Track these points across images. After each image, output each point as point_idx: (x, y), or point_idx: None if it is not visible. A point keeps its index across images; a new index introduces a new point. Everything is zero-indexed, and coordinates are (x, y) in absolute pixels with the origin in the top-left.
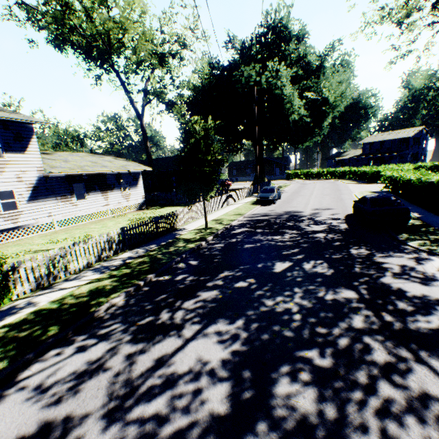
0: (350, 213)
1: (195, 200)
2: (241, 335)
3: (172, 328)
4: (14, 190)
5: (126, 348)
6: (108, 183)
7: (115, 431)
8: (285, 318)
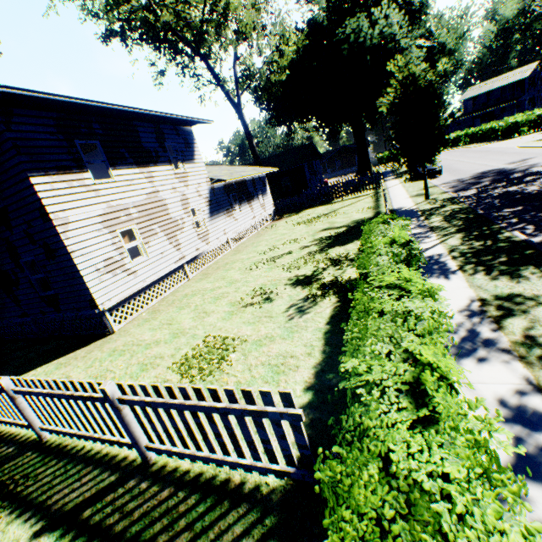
0: None
1: (333, 196)
2: None
3: None
4: (198, 206)
5: None
6: (249, 192)
7: None
8: None
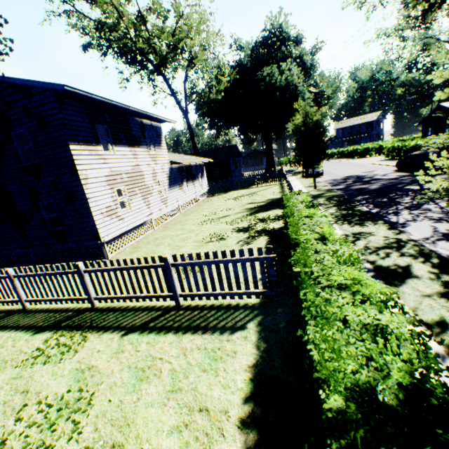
0: (394, 170)
1: (251, 183)
2: None
3: (419, 205)
4: (162, 179)
5: (415, 211)
6: (193, 174)
7: None
8: None
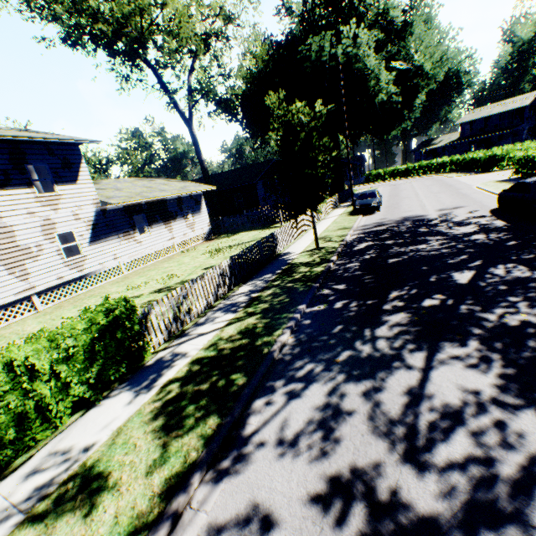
0: (494, 208)
1: (273, 220)
2: (492, 357)
3: (388, 359)
4: (73, 231)
5: (350, 387)
6: (169, 211)
7: (435, 478)
8: (531, 332)
